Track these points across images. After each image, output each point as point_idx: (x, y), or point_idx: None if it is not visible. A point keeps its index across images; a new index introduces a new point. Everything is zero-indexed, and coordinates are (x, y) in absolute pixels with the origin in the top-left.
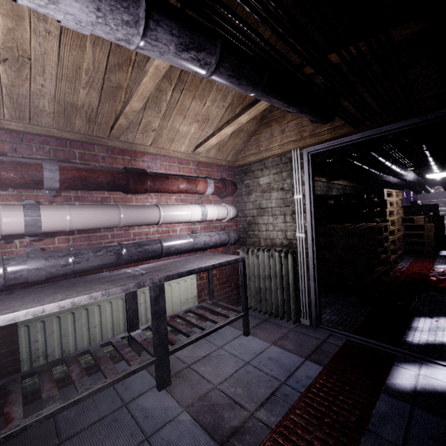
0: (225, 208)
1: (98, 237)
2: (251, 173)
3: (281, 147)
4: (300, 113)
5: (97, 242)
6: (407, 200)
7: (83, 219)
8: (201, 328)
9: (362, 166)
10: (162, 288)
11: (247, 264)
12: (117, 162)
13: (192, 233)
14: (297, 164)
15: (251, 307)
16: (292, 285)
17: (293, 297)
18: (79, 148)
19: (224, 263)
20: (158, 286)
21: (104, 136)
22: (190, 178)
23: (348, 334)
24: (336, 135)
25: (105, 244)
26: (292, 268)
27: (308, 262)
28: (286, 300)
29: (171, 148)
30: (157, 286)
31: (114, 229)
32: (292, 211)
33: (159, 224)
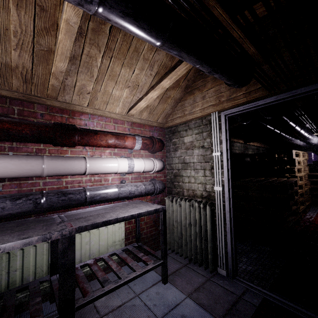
0: (152, 162)
1: (29, 185)
2: (177, 133)
3: (202, 111)
4: (215, 72)
5: (27, 189)
6: (309, 159)
7: (1, 168)
8: (118, 276)
9: (274, 130)
10: (72, 239)
11: (171, 211)
12: (55, 119)
13: (121, 182)
14: (216, 125)
15: (174, 250)
16: (209, 235)
17: (210, 247)
18: (18, 105)
19: (143, 213)
20: (68, 237)
21: (43, 96)
22: (119, 134)
23: (265, 292)
24: (251, 99)
25: (36, 190)
26: (210, 219)
27: (225, 214)
28: (204, 249)
29: (107, 109)
30: (67, 238)
31: (47, 177)
32: (211, 166)
33: (85, 174)
